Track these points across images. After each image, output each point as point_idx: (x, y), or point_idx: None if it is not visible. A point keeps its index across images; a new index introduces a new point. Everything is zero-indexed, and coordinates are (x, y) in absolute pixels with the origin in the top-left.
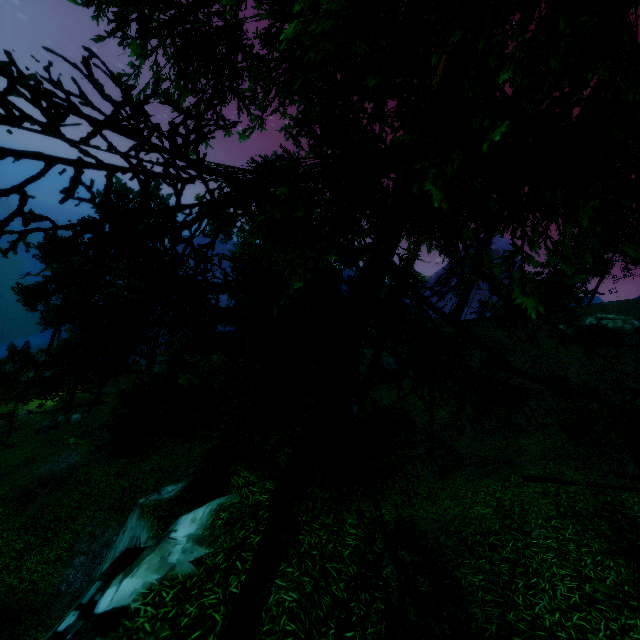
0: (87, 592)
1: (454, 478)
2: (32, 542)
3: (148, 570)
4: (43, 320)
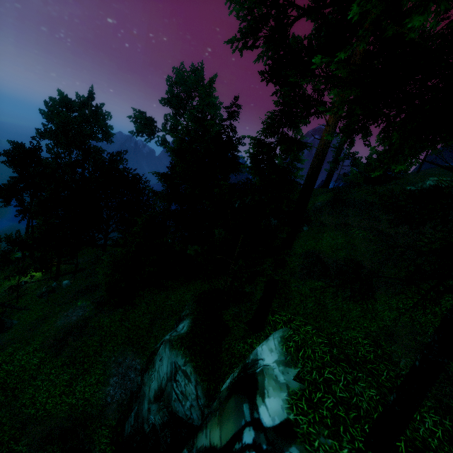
0: (239, 412)
1: (375, 296)
2: (75, 373)
3: (275, 390)
4: (18, 212)
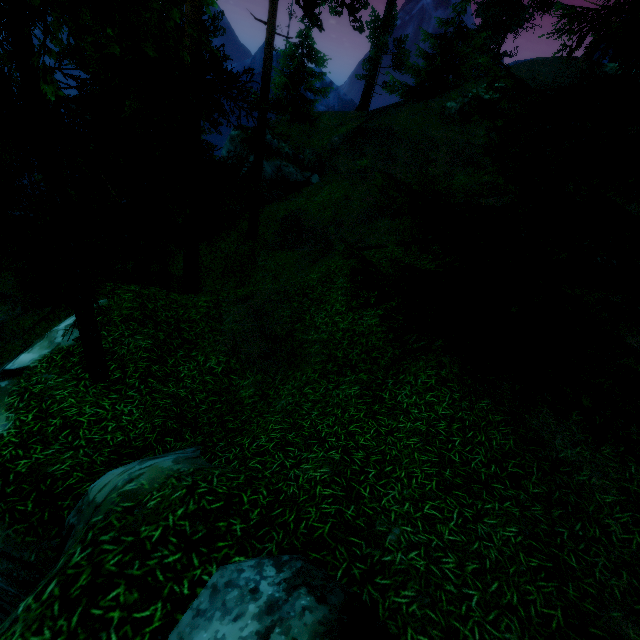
0: None
1: (318, 262)
2: None
3: (38, 349)
4: None
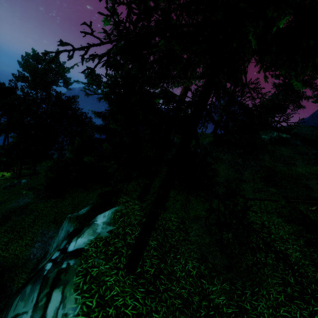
0: (61, 245)
1: (214, 201)
2: (12, 238)
3: (88, 235)
4: None
